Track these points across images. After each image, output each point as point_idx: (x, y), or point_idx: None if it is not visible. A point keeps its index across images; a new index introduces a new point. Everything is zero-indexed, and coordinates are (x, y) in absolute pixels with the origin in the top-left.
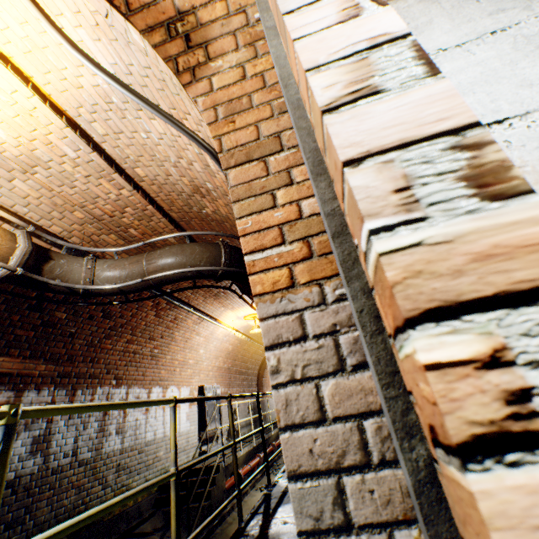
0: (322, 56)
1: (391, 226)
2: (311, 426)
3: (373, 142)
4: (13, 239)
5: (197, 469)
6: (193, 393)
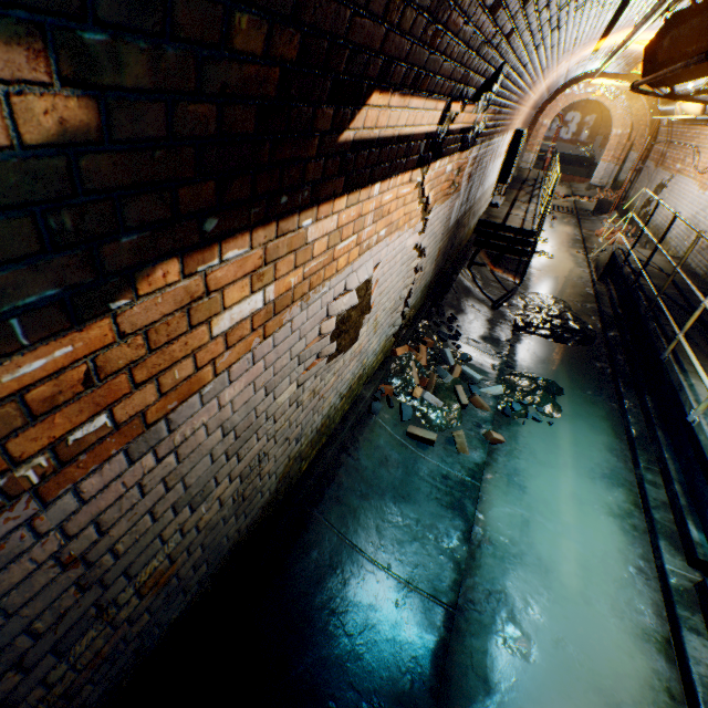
0: None
1: None
2: None
3: None
4: None
5: (511, 228)
6: (509, 140)
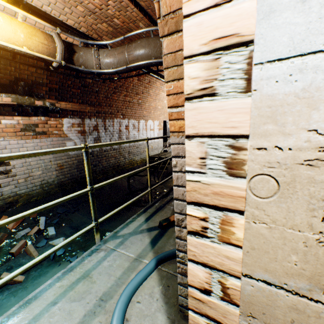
0: (196, 45)
1: (193, 171)
2: (184, 187)
3: (200, 129)
4: (53, 41)
5: (162, 158)
6: (160, 124)
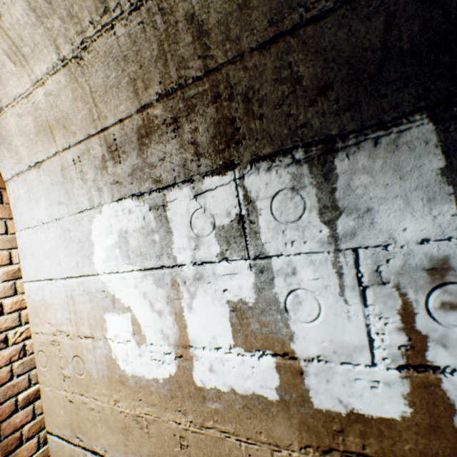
0: None
1: None
2: None
3: None
4: None
5: None
6: None
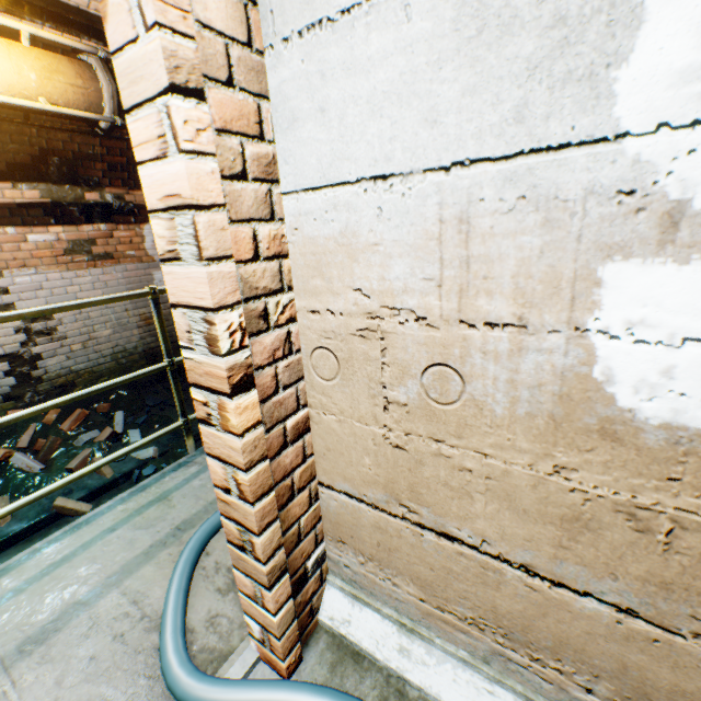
0: (154, 200)
1: (186, 347)
2: None
3: (180, 298)
4: (93, 77)
5: None
6: None
